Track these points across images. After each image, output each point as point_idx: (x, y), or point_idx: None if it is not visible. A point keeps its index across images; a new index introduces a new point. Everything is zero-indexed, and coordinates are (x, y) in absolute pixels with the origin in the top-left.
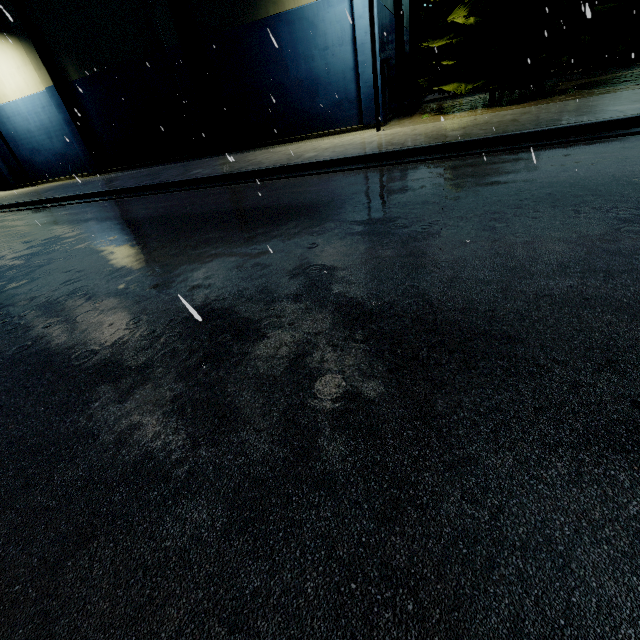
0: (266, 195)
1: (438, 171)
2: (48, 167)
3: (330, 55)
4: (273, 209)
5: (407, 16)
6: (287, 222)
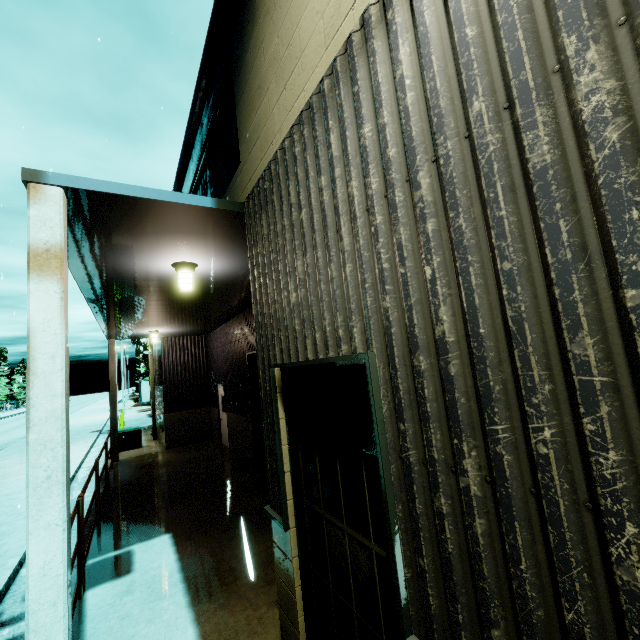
0: None
1: None
2: None
3: None
4: None
5: None
6: None
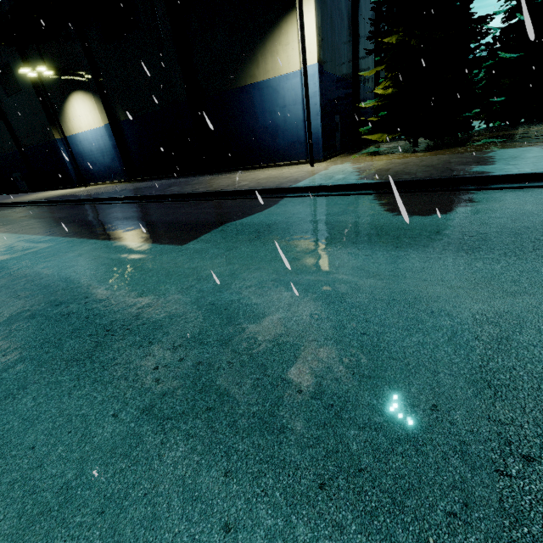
0: (188, 212)
1: (296, 206)
2: (99, 174)
3: (287, 111)
4: (177, 224)
5: (371, 78)
6: (171, 235)
